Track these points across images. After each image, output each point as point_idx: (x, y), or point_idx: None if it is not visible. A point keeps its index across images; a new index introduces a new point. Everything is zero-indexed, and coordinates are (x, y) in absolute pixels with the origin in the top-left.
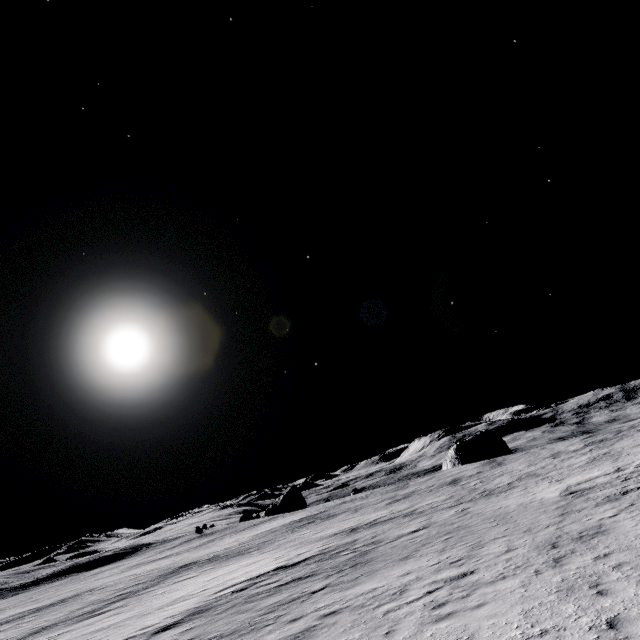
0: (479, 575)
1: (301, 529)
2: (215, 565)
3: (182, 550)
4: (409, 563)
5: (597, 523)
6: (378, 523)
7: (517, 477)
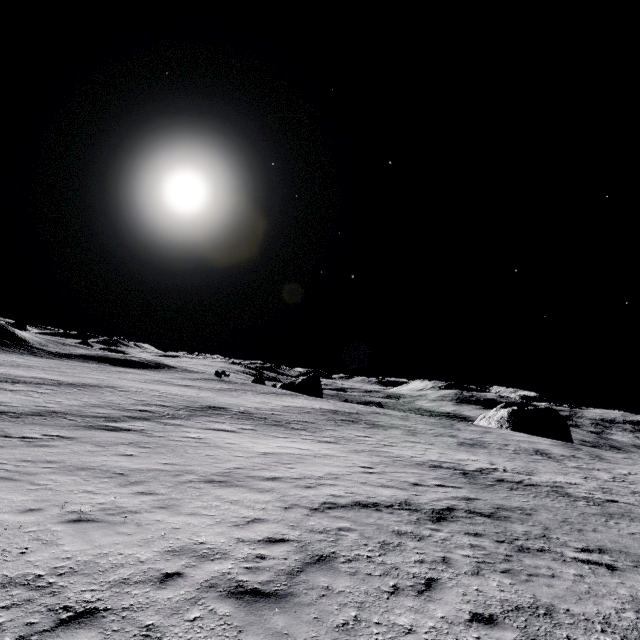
0: None
1: (348, 426)
2: (255, 427)
3: (204, 386)
4: None
5: None
6: (510, 483)
7: None
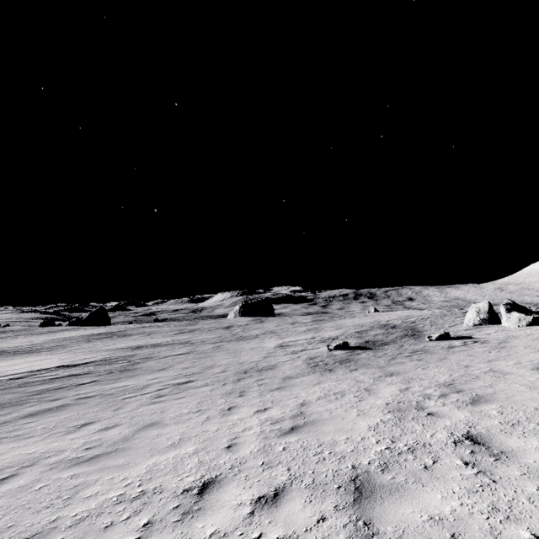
0: (195, 383)
1: (96, 341)
2: None
3: None
4: (161, 373)
5: (275, 364)
6: (159, 346)
7: (264, 332)
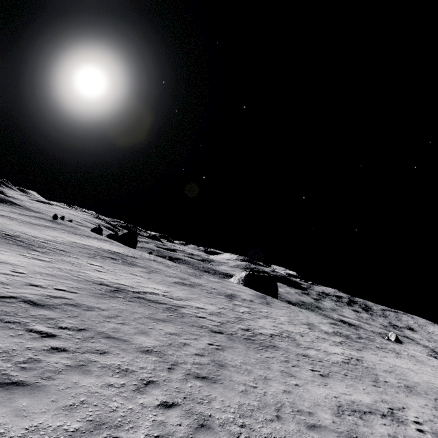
0: None
1: (99, 259)
2: None
3: (21, 219)
4: None
5: None
6: (141, 299)
7: (279, 331)
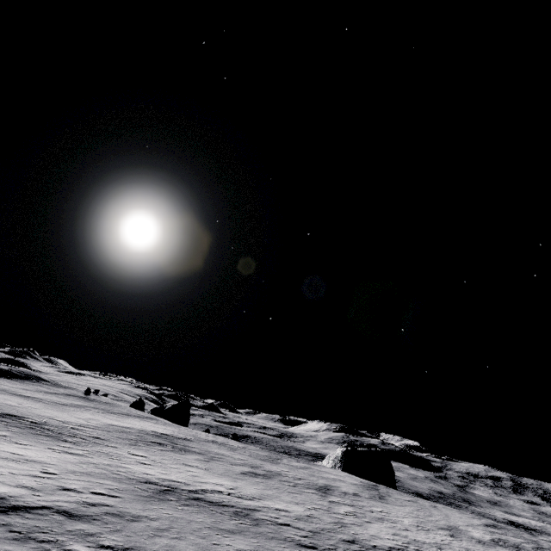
0: None
1: (143, 446)
2: (14, 434)
3: (48, 399)
4: None
5: None
6: (200, 501)
7: (402, 542)
